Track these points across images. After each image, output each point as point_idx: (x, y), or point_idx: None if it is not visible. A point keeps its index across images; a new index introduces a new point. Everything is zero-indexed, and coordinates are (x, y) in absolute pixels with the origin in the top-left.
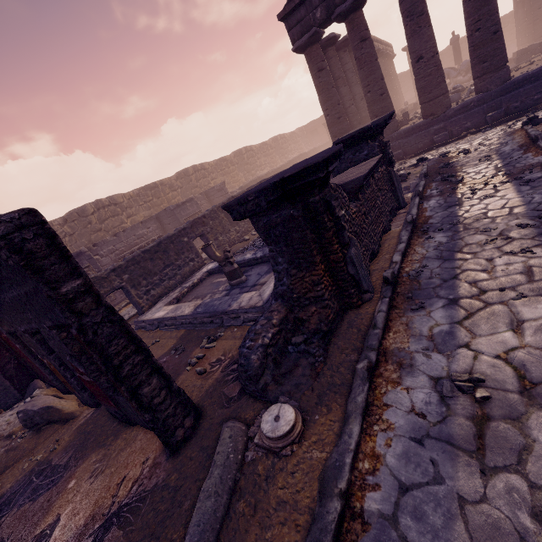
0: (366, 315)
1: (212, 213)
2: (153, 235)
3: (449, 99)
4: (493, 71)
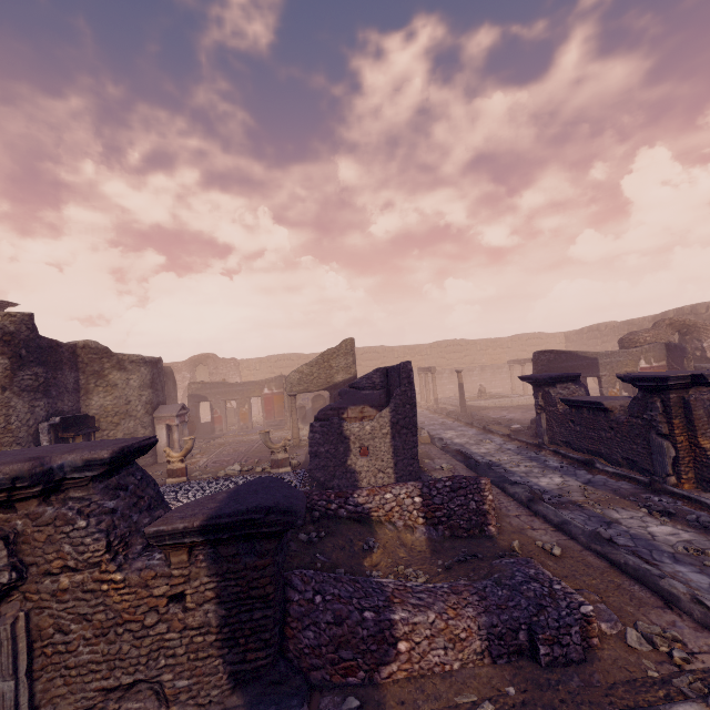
0: (533, 441)
1: None
2: None
3: None
4: None
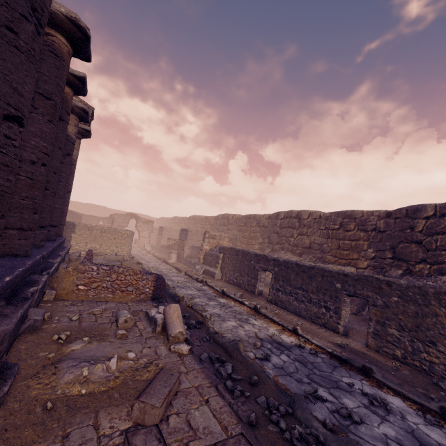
0: None
1: None
2: None
3: None
4: None
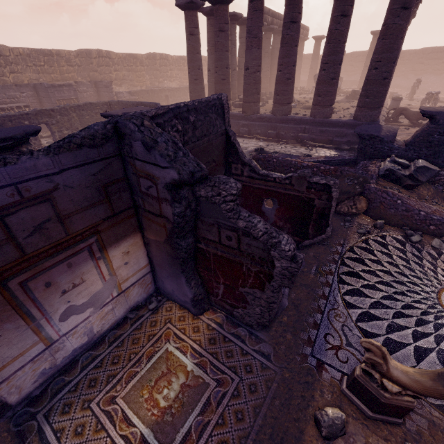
0: None
1: (62, 110)
2: (26, 101)
3: (257, 107)
4: (280, 104)
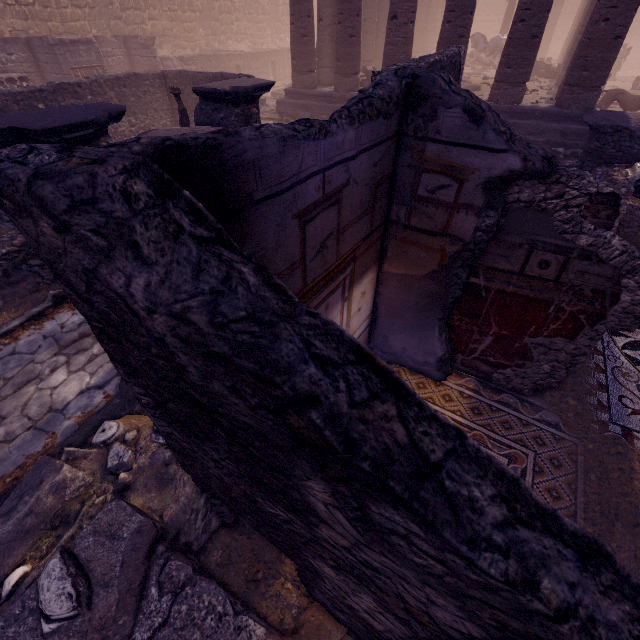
0: None
1: (94, 85)
2: (18, 69)
3: None
4: None
